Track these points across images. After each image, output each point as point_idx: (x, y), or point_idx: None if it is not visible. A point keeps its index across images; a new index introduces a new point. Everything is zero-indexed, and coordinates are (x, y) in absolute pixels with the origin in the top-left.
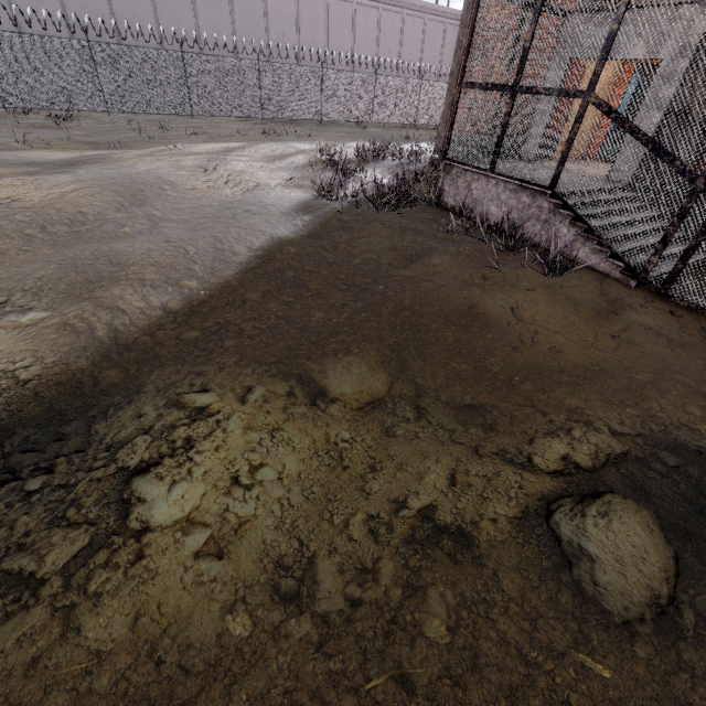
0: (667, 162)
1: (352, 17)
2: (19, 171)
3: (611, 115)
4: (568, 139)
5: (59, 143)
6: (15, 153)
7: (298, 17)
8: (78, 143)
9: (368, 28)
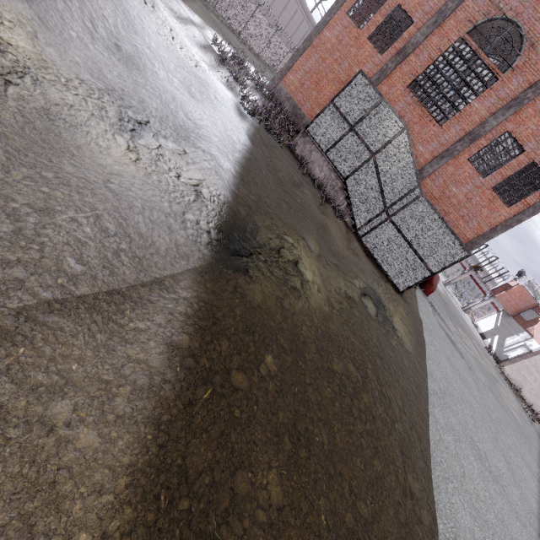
0: (382, 197)
1: None
2: None
3: (376, 169)
4: (360, 165)
5: None
6: None
7: None
8: None
9: None
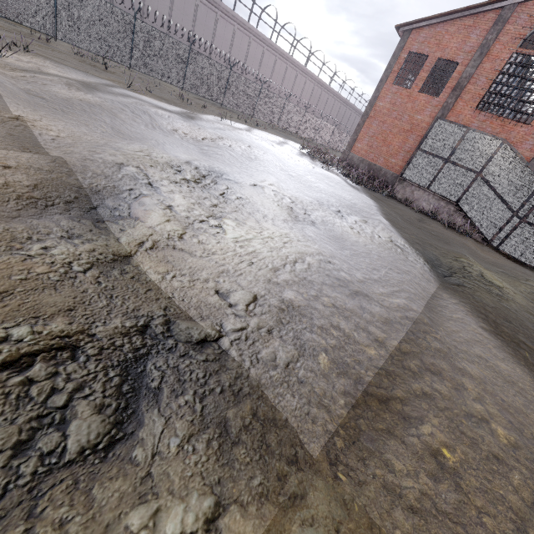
0: (505, 204)
1: (261, 55)
2: (175, 116)
3: (487, 183)
4: (468, 186)
5: (144, 92)
6: (140, 96)
7: (232, 42)
8: (155, 96)
9: (268, 65)
